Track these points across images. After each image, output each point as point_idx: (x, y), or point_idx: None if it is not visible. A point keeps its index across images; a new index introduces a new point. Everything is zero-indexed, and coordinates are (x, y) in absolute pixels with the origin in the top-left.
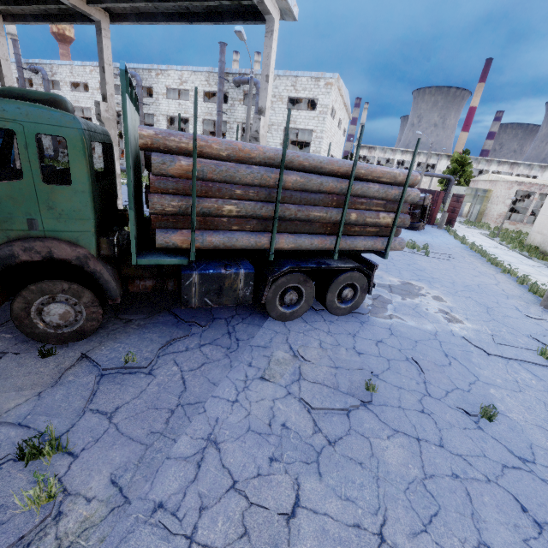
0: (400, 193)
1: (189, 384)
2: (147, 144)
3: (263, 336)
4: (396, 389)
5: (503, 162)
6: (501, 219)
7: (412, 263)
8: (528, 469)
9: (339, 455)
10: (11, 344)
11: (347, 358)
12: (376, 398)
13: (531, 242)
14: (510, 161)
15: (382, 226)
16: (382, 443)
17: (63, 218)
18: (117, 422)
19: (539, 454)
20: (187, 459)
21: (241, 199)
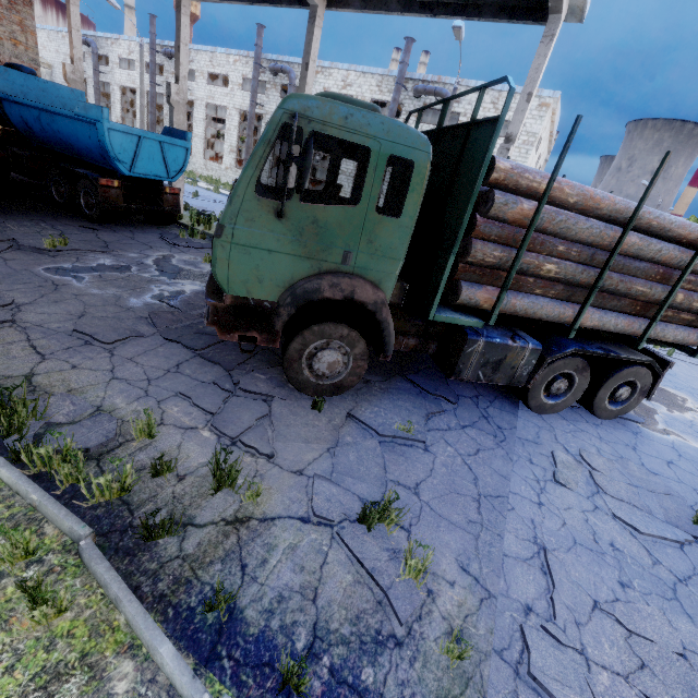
0: None
1: (477, 472)
2: (498, 179)
3: (525, 428)
4: None
5: None
6: None
7: None
8: None
9: None
10: (270, 387)
11: (643, 476)
12: None
13: None
14: None
15: None
16: None
17: (377, 255)
18: (427, 501)
19: None
20: (527, 561)
21: (558, 258)
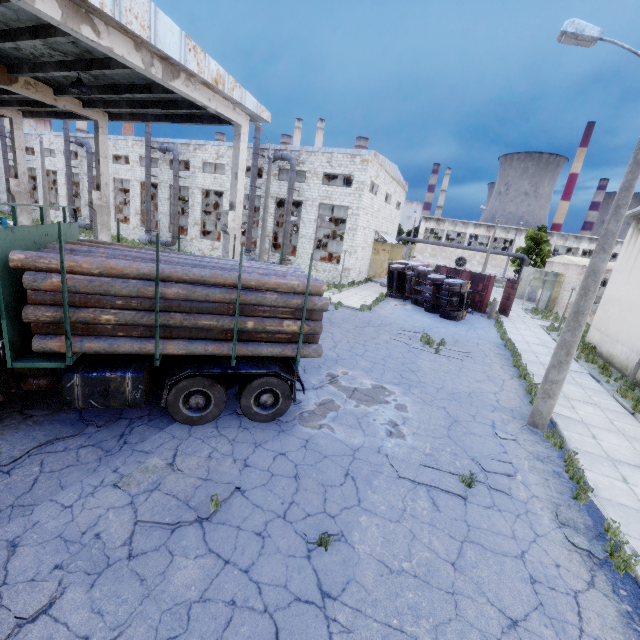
0: (303, 303)
1: (37, 486)
2: (18, 266)
3: (156, 440)
4: (252, 507)
5: (595, 239)
6: None
7: (410, 362)
8: (321, 605)
9: (128, 569)
10: None
11: (226, 470)
12: (220, 515)
13: (590, 340)
14: None
15: (290, 333)
16: (184, 562)
17: None
18: None
19: (351, 590)
20: None
21: (125, 309)
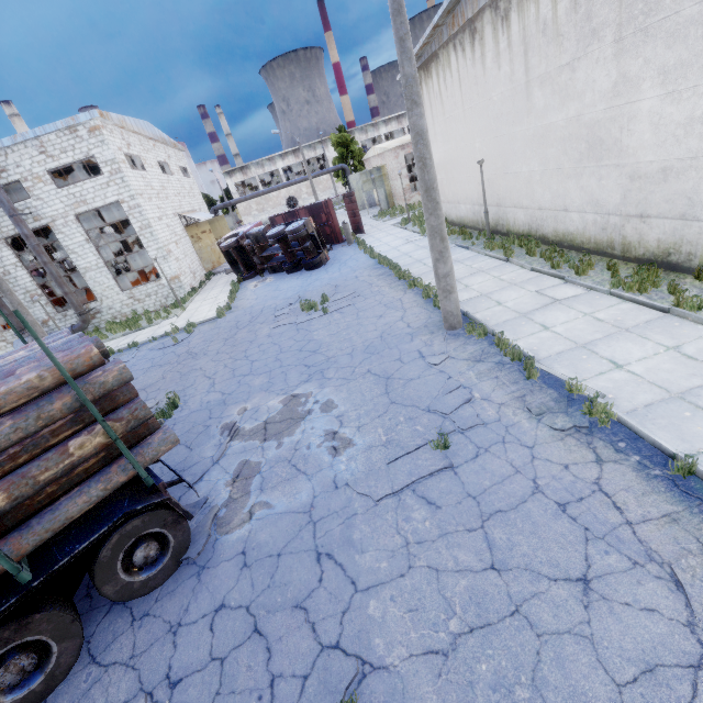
0: (77, 396)
1: None
2: None
3: None
4: None
5: (388, 120)
6: (409, 194)
7: (306, 343)
8: None
9: None
10: None
11: None
12: None
13: None
14: (394, 115)
15: (97, 452)
16: None
17: None
18: None
19: None
20: None
21: None
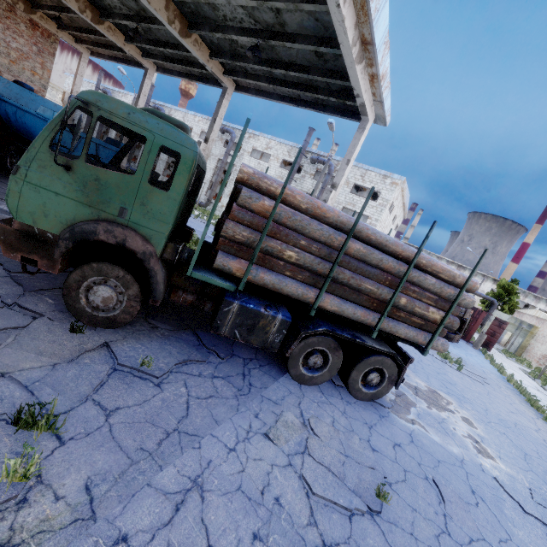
0: (455, 294)
1: (192, 412)
2: (243, 178)
3: (276, 390)
4: (411, 509)
5: None
6: (544, 361)
7: (442, 372)
8: None
9: None
10: (50, 309)
11: (359, 449)
12: (385, 511)
13: None
14: None
15: (429, 320)
16: None
17: (149, 216)
18: (113, 423)
19: None
20: (168, 495)
21: (303, 250)
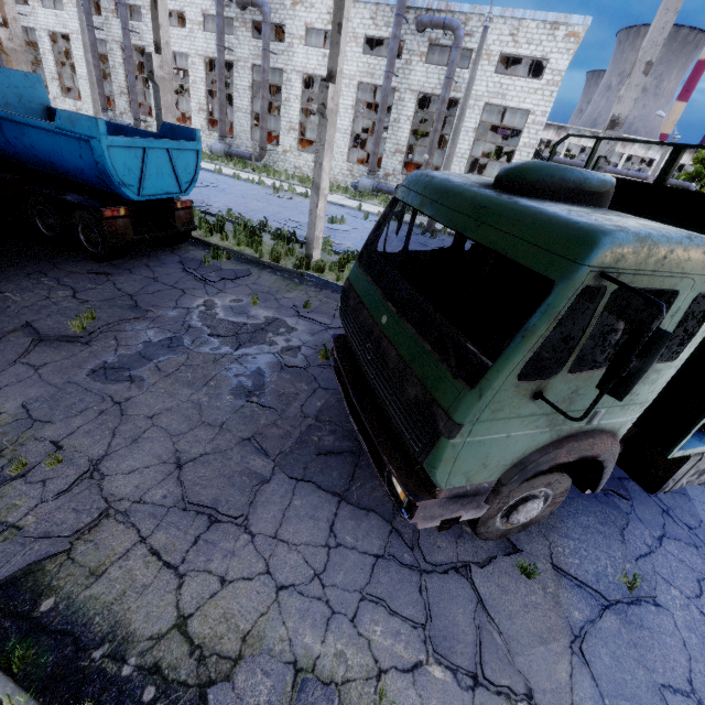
0: None
1: None
2: None
3: None
4: None
5: None
6: None
7: None
8: None
9: None
10: (453, 544)
11: None
12: None
13: None
14: None
15: None
16: None
17: (629, 404)
18: None
19: None
20: None
21: None
